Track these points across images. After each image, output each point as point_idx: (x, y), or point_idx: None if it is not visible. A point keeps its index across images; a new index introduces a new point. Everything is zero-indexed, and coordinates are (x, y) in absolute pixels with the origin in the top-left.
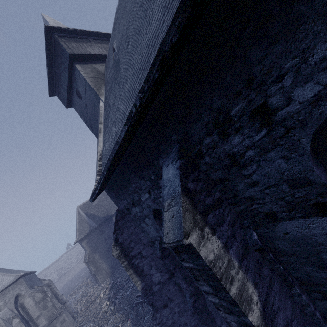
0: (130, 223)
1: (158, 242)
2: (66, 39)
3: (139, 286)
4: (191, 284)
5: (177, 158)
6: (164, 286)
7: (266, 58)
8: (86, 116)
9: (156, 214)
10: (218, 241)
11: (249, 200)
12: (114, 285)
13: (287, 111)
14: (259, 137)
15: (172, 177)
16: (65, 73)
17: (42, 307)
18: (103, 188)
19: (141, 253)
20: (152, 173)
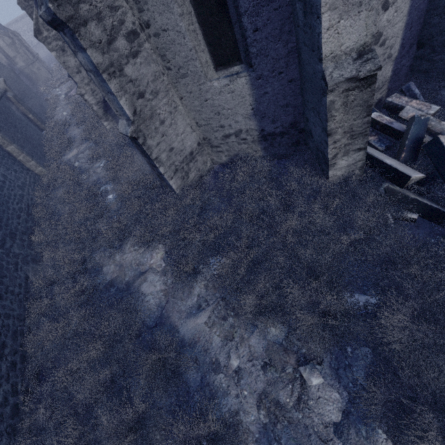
0: None
1: None
2: None
3: None
4: None
5: None
6: None
7: None
8: None
9: None
10: None
11: None
12: None
13: None
14: None
15: None
16: None
17: (15, 51)
18: None
19: None
20: None
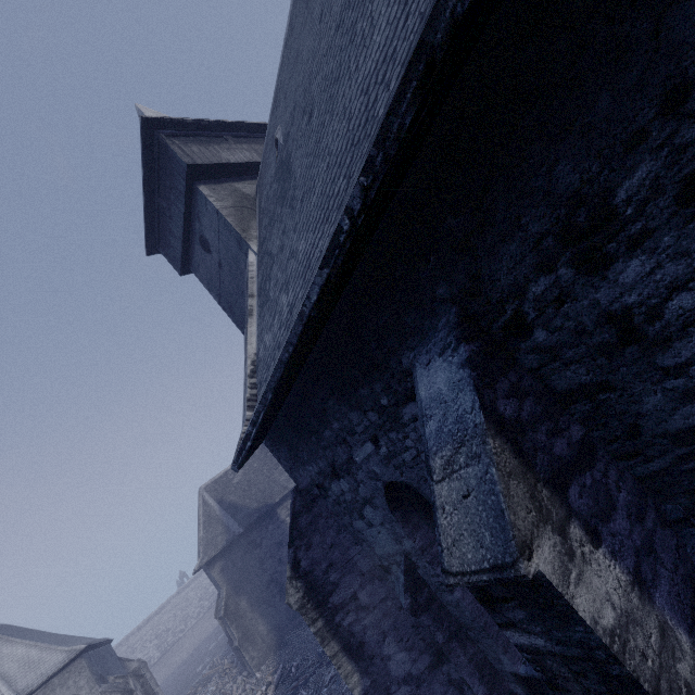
0: (325, 521)
1: (398, 568)
2: (181, 140)
3: (356, 689)
4: (497, 687)
5: (457, 340)
6: (421, 689)
7: None
8: (220, 287)
9: (391, 496)
10: (615, 566)
11: (681, 439)
12: (286, 677)
13: None
14: None
15: (449, 388)
16: (178, 206)
17: None
18: (263, 437)
19: (356, 598)
20: (381, 390)
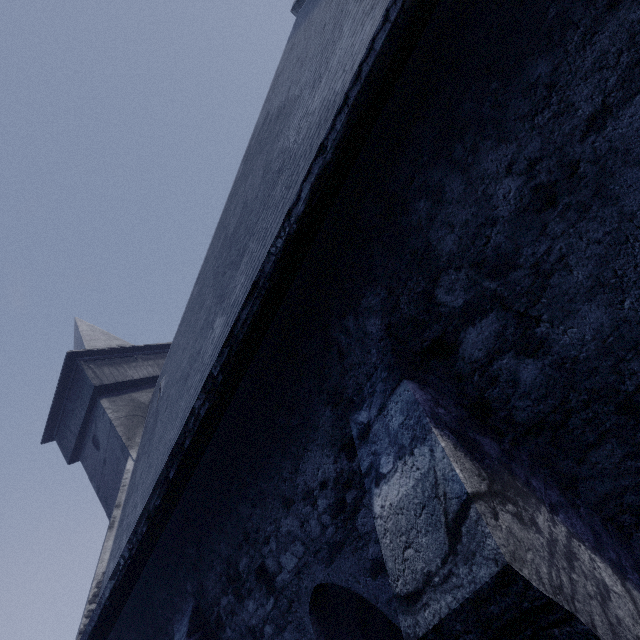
0: None
1: None
2: (97, 363)
3: None
4: None
5: (186, 633)
6: None
7: (253, 517)
8: (101, 480)
9: None
10: None
11: None
12: None
13: (282, 578)
14: (270, 607)
15: None
16: (81, 410)
17: None
18: None
19: None
20: None
